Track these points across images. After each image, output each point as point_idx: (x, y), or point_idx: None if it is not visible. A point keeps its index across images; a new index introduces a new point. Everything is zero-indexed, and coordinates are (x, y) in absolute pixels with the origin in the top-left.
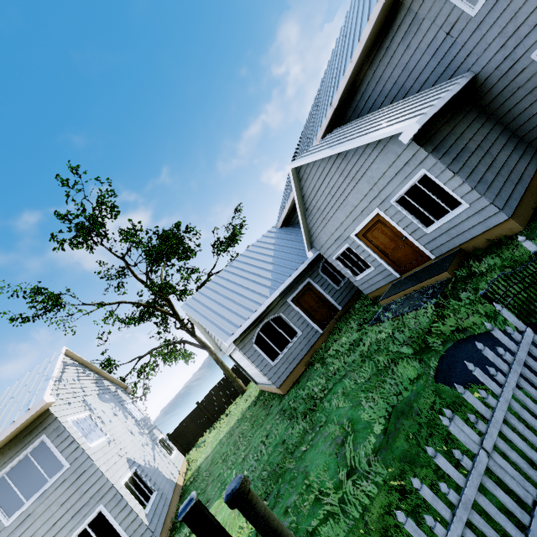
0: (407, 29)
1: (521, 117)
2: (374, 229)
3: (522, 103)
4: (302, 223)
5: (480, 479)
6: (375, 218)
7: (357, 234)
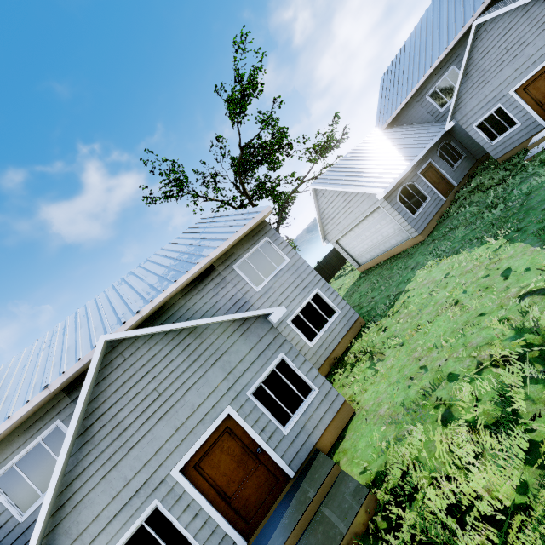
0: None
1: None
2: (540, 79)
3: None
4: (458, 89)
5: None
6: None
7: (517, 89)
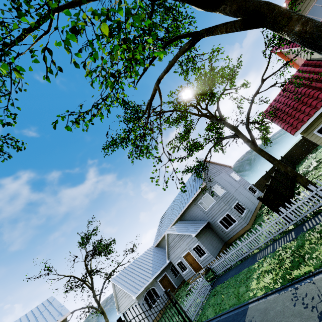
0: (195, 207)
1: (218, 232)
2: (188, 256)
3: (218, 230)
4: (167, 249)
5: (195, 296)
6: (188, 252)
7: (183, 256)
